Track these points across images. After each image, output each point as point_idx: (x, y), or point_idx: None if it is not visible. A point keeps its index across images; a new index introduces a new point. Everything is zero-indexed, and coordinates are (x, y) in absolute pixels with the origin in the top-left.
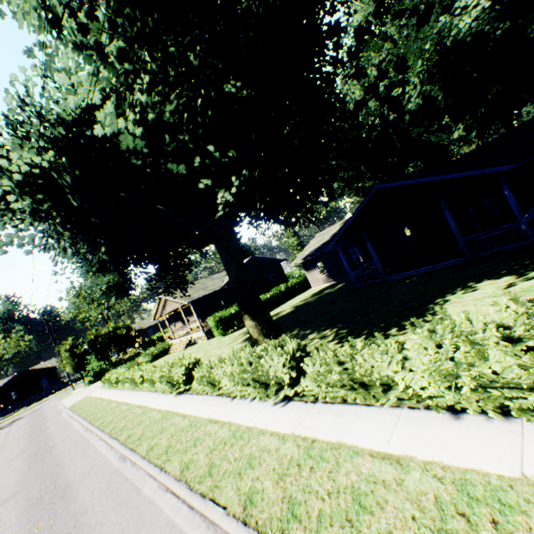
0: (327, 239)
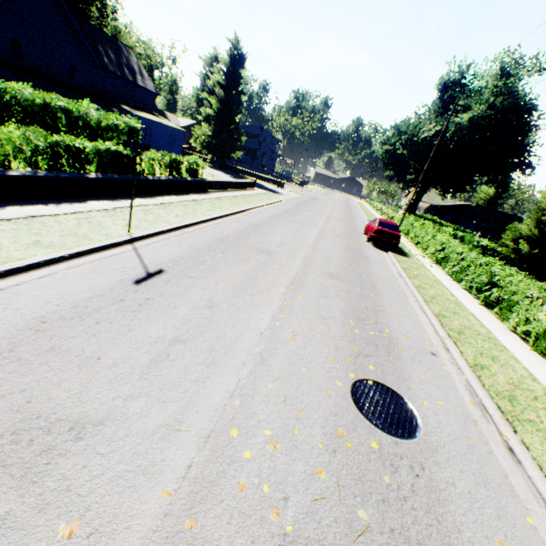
0: None
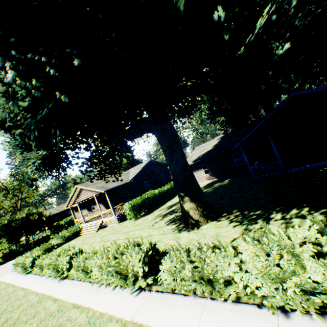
0: (210, 148)
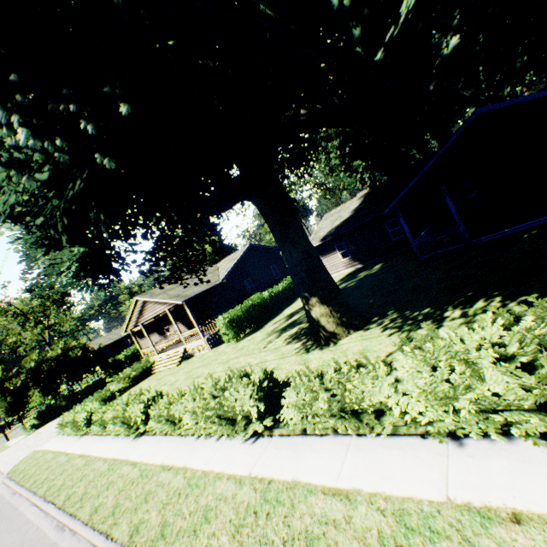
0: (348, 215)
